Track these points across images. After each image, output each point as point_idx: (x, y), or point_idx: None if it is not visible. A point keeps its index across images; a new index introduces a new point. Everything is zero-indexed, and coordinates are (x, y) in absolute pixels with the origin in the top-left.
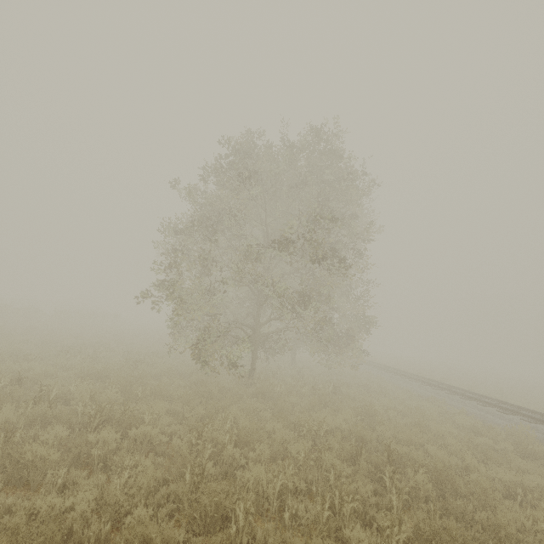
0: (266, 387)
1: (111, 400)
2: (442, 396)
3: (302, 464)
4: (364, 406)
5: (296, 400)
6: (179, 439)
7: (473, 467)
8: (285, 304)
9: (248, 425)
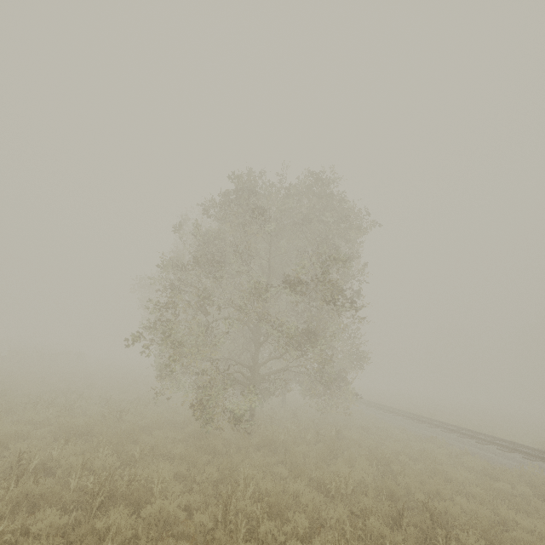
0: (271, 436)
1: (106, 466)
2: (439, 435)
3: (349, 536)
4: (377, 453)
5: (304, 450)
6: (204, 516)
7: (510, 520)
8: (289, 344)
9: (271, 488)
